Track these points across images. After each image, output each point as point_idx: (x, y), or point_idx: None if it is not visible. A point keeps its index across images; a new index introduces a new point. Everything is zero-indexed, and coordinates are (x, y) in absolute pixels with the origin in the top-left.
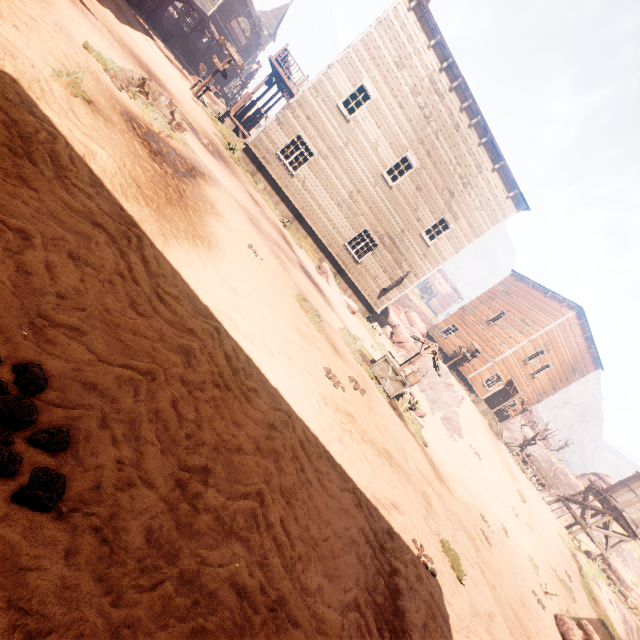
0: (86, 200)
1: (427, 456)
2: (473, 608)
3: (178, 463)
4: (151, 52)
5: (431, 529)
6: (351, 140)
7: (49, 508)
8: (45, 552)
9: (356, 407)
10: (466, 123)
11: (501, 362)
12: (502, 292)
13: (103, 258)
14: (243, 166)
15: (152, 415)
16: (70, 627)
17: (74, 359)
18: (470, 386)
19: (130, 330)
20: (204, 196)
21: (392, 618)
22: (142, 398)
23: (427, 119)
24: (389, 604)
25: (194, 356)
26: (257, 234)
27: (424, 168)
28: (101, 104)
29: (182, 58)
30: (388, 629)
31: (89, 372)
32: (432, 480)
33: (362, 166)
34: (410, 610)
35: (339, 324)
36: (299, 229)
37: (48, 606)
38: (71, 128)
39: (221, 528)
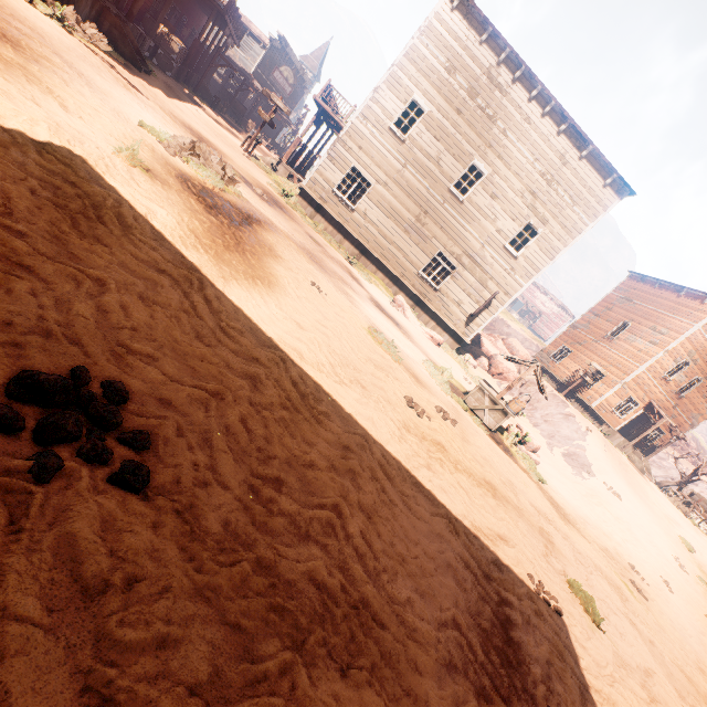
0: (150, 251)
1: (546, 494)
2: (619, 658)
3: (251, 472)
4: (201, 119)
5: (554, 568)
6: (409, 160)
7: (137, 490)
8: (136, 521)
9: (446, 437)
10: (538, 113)
11: (633, 382)
12: (620, 299)
13: (169, 298)
14: (301, 210)
15: (223, 428)
16: (160, 579)
17: (150, 379)
18: (597, 416)
19: (197, 358)
20: (261, 241)
21: (503, 646)
22: (212, 414)
23: (491, 119)
24: (499, 632)
25: (260, 381)
26: (320, 272)
27: (496, 173)
28: (158, 171)
29: (231, 120)
30: (498, 655)
31: (163, 390)
32: (553, 519)
33: (426, 185)
34: (527, 643)
35: (421, 356)
36: (367, 265)
37: (141, 559)
38: (133, 194)
39: (297, 531)
